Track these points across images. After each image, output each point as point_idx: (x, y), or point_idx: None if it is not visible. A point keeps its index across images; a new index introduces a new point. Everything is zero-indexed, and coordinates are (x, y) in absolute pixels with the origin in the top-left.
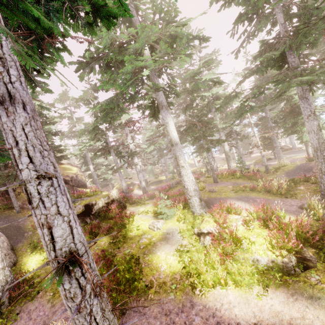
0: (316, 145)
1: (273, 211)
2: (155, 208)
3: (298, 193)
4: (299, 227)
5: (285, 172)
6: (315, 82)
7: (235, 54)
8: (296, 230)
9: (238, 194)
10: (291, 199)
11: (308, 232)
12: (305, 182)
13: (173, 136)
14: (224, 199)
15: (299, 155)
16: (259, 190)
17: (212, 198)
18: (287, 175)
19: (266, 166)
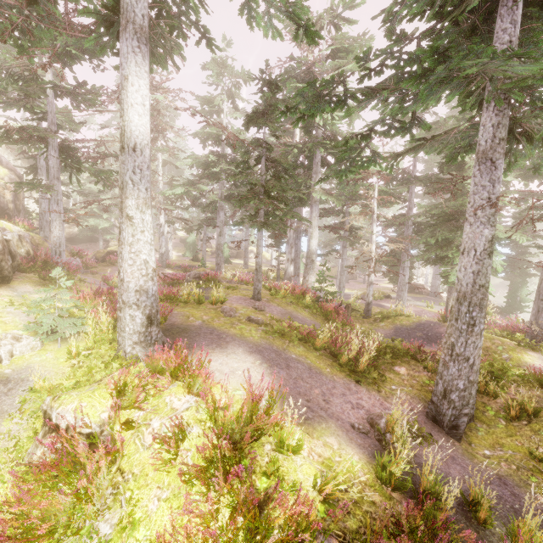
0: (467, 287)
1: (278, 422)
2: (58, 305)
3: (390, 379)
4: (285, 537)
5: (393, 327)
6: (528, 129)
7: (390, 20)
8: (280, 533)
9: (268, 339)
10: (367, 390)
11: (323, 542)
12: (415, 359)
13: (131, 124)
14: (226, 339)
15: (436, 307)
16: (316, 344)
17: (206, 328)
18: (394, 333)
19: (369, 304)
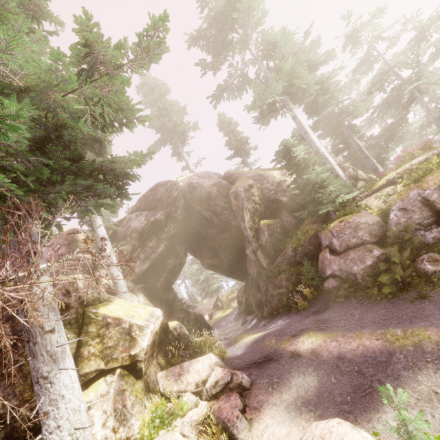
0: None
1: None
2: None
3: None
4: None
5: None
6: None
7: None
8: None
9: None
10: None
11: None
12: None
13: None
14: None
15: None
16: None
17: None
18: None
19: None
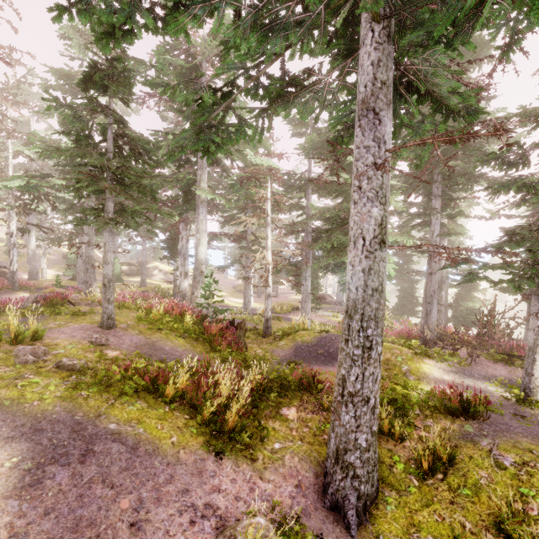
0: (357, 293)
1: None
2: None
3: (274, 432)
4: None
5: (294, 346)
6: (413, 78)
7: None
8: None
9: (74, 400)
10: (234, 465)
11: None
12: (309, 392)
13: None
14: None
15: (341, 316)
16: (167, 394)
17: None
18: (294, 353)
19: (268, 320)
